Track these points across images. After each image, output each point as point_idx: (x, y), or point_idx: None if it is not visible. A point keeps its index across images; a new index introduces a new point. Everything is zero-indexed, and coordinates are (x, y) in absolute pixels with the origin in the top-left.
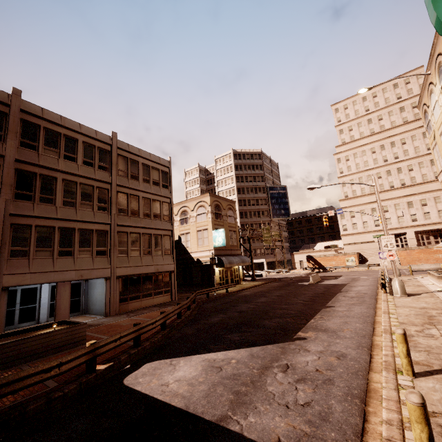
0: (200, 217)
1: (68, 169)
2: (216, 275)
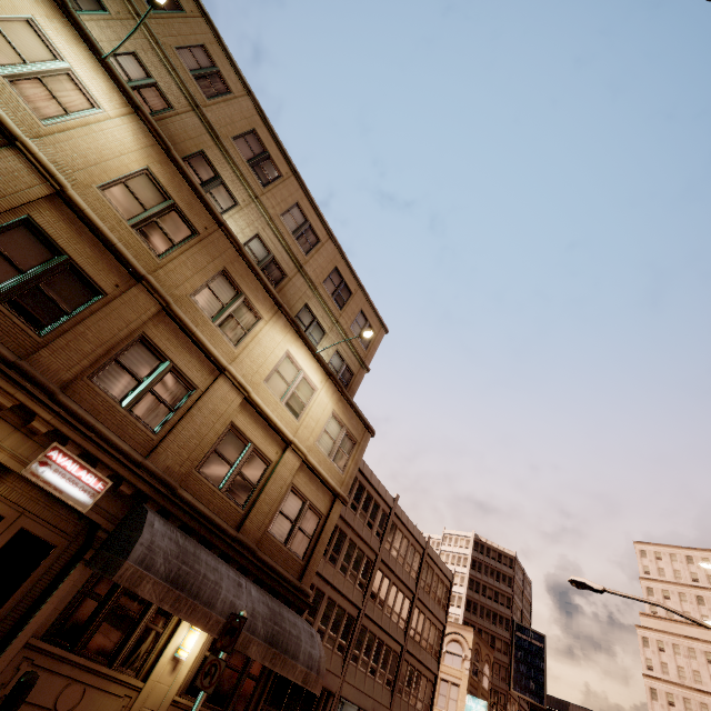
0: (451, 658)
1: (399, 572)
2: None
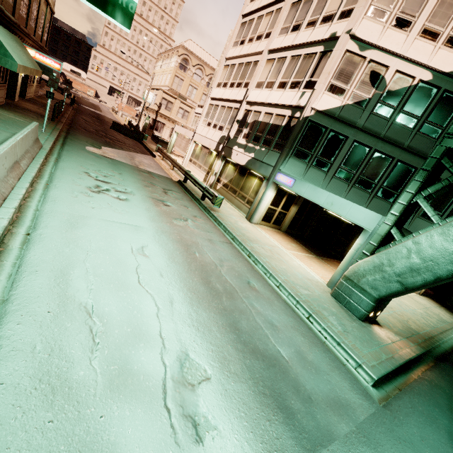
0: None
1: None
2: None
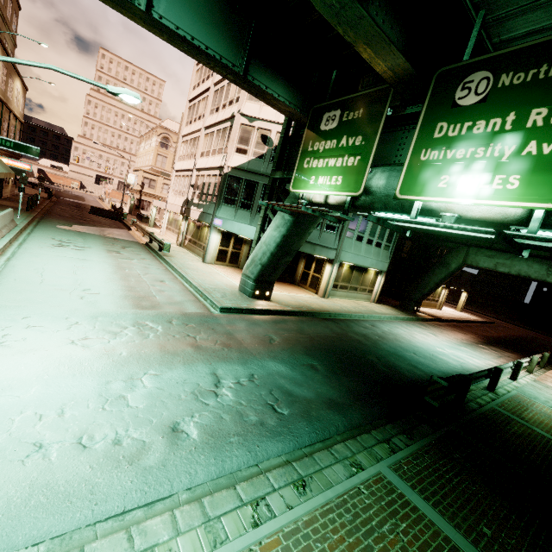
0: None
1: None
2: None
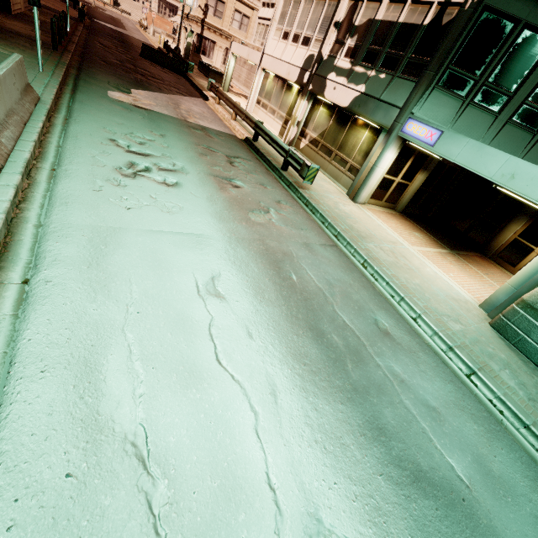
0: None
1: None
2: None
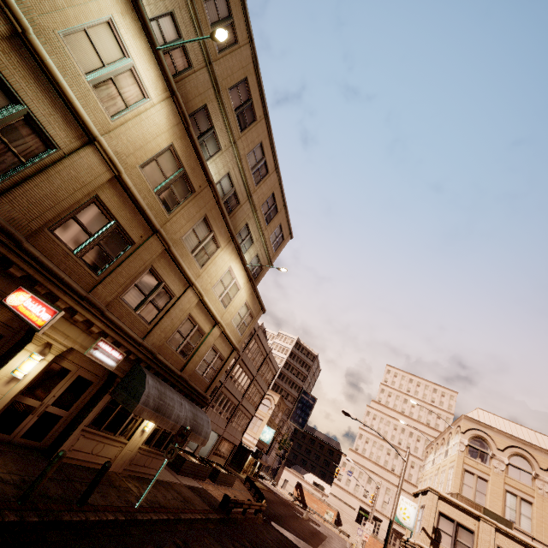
0: (263, 407)
1: (249, 366)
2: (247, 461)
